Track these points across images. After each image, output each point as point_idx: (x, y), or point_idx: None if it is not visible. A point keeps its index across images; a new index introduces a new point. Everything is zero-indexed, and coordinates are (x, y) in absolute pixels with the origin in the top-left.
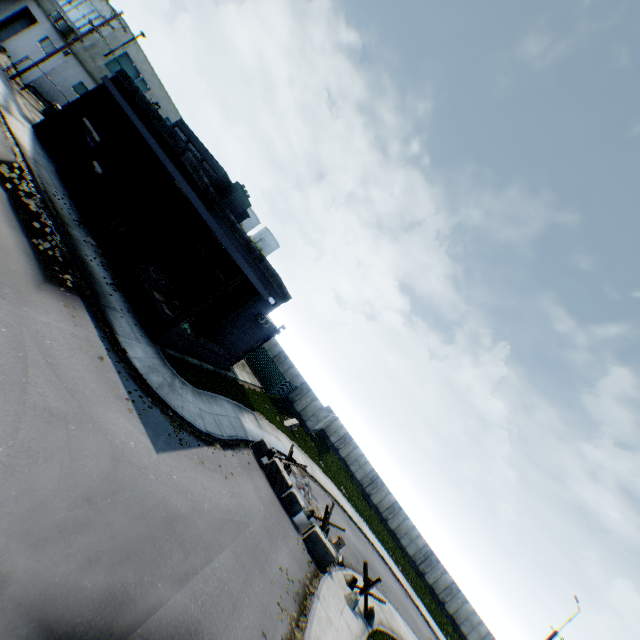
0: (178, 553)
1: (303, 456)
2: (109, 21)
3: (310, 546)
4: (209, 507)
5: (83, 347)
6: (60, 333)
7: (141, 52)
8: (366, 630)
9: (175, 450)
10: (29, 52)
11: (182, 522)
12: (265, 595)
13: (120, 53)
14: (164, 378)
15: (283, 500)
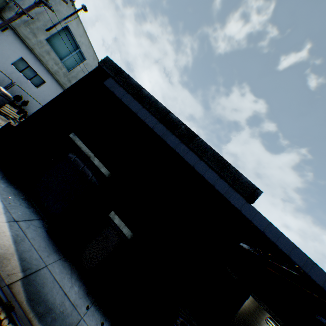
0: None
1: None
2: None
3: None
4: None
5: None
6: None
7: (80, 25)
8: None
9: None
10: None
11: None
12: None
13: (61, 26)
14: None
15: None
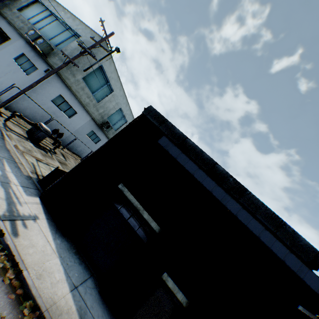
0: None
1: None
2: (100, 41)
3: None
4: None
5: None
6: None
7: (112, 63)
8: None
9: None
10: (4, 68)
11: None
12: None
13: (96, 66)
14: None
15: None
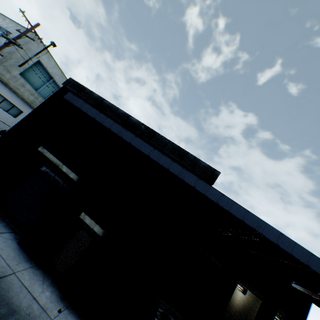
0: None
1: None
2: (25, 32)
3: None
4: None
5: None
6: None
7: (51, 58)
8: None
9: None
10: None
11: None
12: None
13: (33, 61)
14: None
15: None
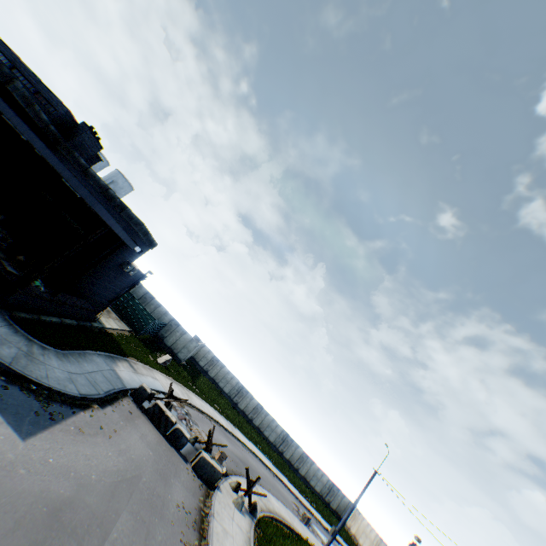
0: (71, 545)
1: (179, 387)
2: None
3: (199, 471)
4: (97, 477)
5: None
6: None
7: None
8: (253, 523)
9: (47, 428)
10: None
11: (69, 508)
12: (168, 539)
13: None
14: (19, 348)
15: (169, 437)
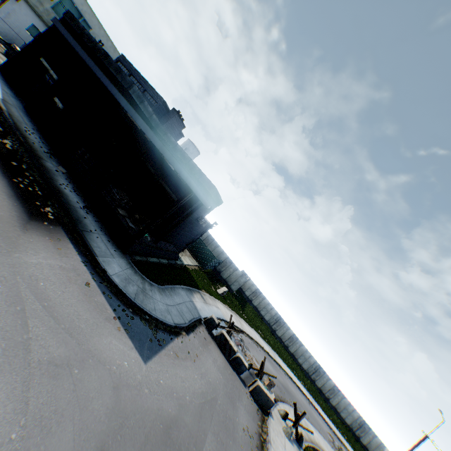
0: None
1: (234, 315)
2: None
3: (255, 396)
4: (189, 398)
5: (71, 278)
6: (50, 271)
7: None
8: None
9: (157, 353)
10: None
11: (175, 426)
12: None
13: None
14: (137, 286)
15: (232, 362)
